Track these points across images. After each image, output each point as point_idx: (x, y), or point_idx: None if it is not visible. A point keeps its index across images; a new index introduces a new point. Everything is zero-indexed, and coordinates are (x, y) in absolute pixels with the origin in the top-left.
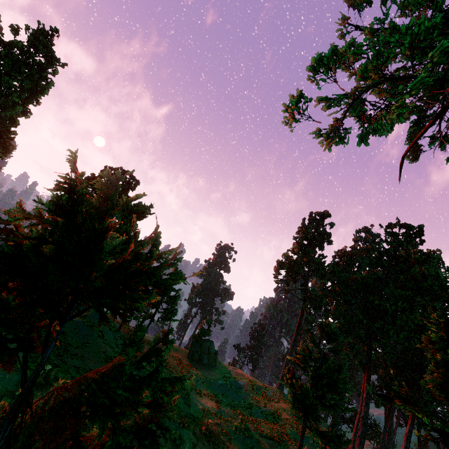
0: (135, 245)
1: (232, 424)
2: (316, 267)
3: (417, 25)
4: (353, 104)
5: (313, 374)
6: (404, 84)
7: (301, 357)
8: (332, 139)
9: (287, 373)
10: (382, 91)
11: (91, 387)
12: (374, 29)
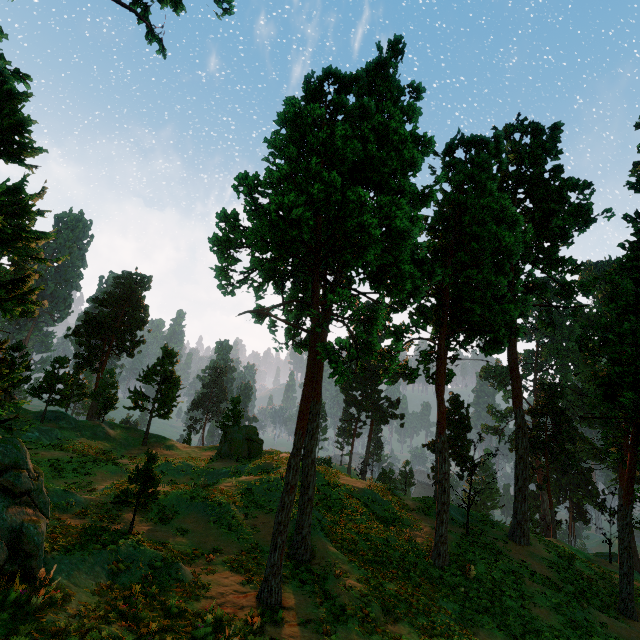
0: None
1: None
2: None
3: None
4: None
5: None
6: None
7: None
8: None
9: None
10: None
11: None
12: None
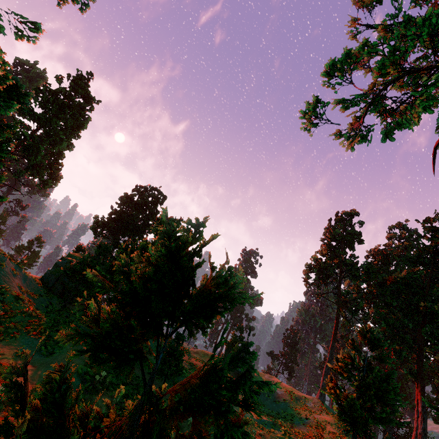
0: (216, 274)
1: (275, 435)
2: (348, 269)
3: (435, 15)
4: (373, 102)
5: (358, 384)
6: (427, 75)
7: (343, 365)
8: (353, 138)
9: (330, 382)
10: (402, 85)
11: (194, 391)
12: (387, 26)
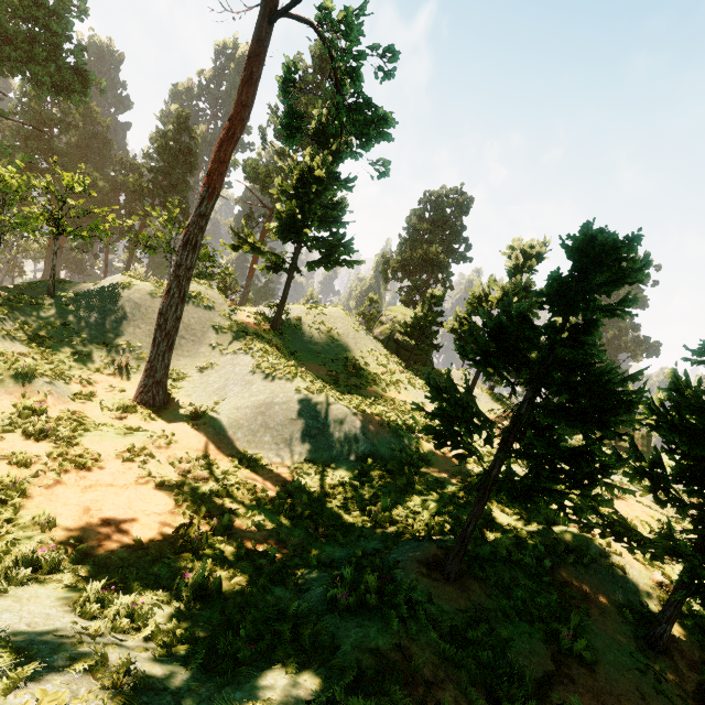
0: None
1: None
2: None
3: None
4: None
5: None
6: None
7: None
8: None
9: None
10: None
11: None
12: None
